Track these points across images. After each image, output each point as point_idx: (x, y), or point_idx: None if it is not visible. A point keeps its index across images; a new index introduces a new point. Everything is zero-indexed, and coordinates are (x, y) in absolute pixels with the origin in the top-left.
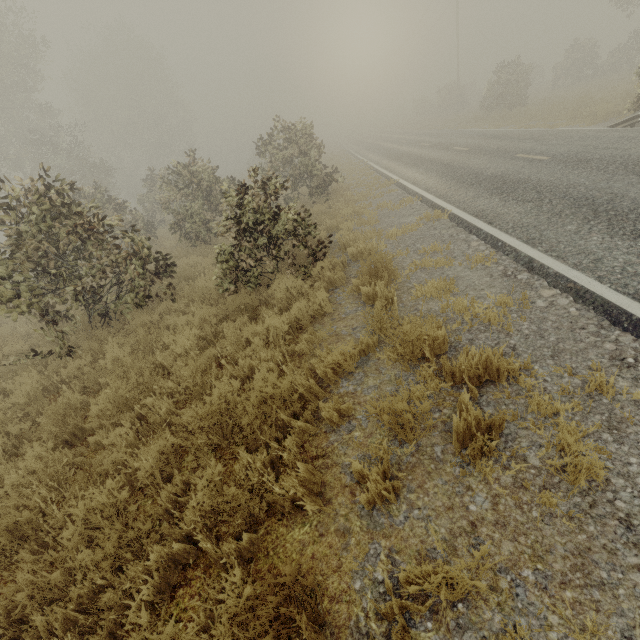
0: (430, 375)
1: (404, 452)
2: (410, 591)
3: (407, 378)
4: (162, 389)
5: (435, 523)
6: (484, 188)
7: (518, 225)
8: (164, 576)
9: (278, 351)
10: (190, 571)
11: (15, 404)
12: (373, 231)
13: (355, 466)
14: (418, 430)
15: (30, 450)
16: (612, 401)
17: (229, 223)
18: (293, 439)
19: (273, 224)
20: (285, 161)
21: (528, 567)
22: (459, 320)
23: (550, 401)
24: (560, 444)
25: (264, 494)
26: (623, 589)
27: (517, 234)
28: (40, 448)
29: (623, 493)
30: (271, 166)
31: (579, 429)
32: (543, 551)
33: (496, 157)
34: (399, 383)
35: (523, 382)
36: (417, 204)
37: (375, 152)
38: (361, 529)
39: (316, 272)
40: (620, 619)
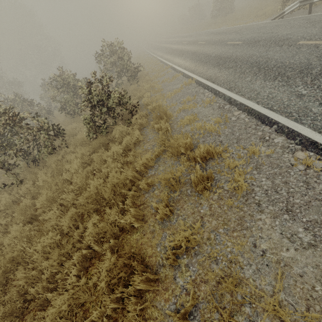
0: (185, 160)
1: (175, 195)
2: (171, 244)
3: (176, 164)
4: (68, 190)
5: (187, 220)
6: (211, 64)
7: (225, 81)
8: (81, 264)
9: (119, 162)
10: (93, 260)
11: (1, 211)
12: (160, 95)
13: (154, 205)
14: (181, 185)
15: (12, 228)
16: (258, 157)
17: (85, 104)
18: (129, 199)
19: (107, 101)
20: (111, 64)
21: (221, 228)
22: (199, 133)
23: (233, 162)
24: (235, 179)
25: (117, 224)
26: (254, 228)
27: (225, 86)
28: (17, 227)
29: (258, 193)
30: (105, 68)
31: (243, 171)
32: (227, 221)
33: (218, 45)
34: (173, 166)
35: (223, 156)
36: (181, 77)
37: (160, 50)
38: (159, 229)
39: (133, 121)
40: (252, 238)
